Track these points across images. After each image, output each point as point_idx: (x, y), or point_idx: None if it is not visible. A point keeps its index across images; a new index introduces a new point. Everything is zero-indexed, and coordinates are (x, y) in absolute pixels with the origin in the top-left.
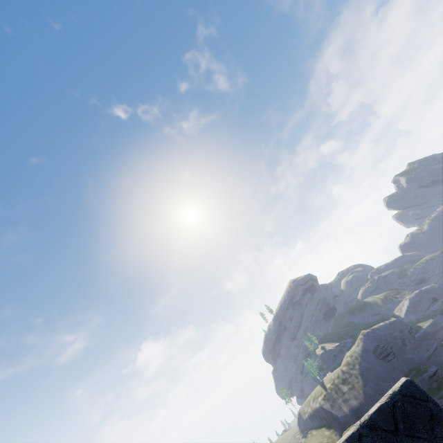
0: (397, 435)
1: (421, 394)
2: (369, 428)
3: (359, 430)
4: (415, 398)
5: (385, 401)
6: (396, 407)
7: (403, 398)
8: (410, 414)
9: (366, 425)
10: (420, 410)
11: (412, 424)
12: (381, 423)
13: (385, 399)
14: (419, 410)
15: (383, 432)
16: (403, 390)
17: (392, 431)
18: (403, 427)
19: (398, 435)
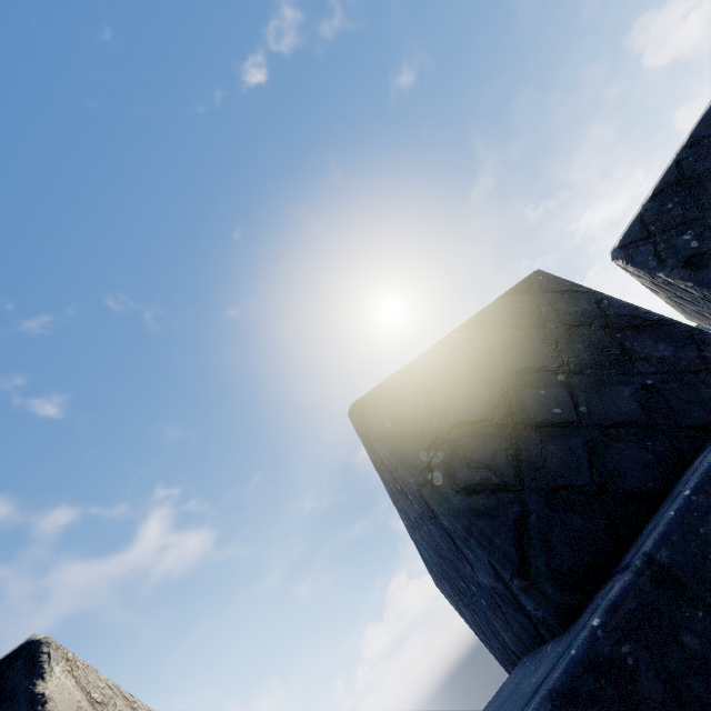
0: None
1: None
2: (690, 147)
3: (676, 159)
4: None
5: (709, 107)
6: None
7: None
8: None
9: (684, 147)
10: None
11: None
12: (706, 131)
13: (708, 106)
14: None
15: (710, 138)
16: None
17: None
18: None
19: None
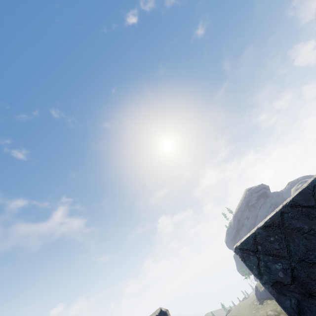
0: None
1: None
2: (291, 206)
3: (281, 209)
4: None
5: (306, 186)
6: None
7: None
8: None
9: (287, 205)
10: None
11: None
12: (302, 202)
13: (306, 185)
14: None
15: (303, 208)
16: None
17: (311, 206)
18: None
19: None
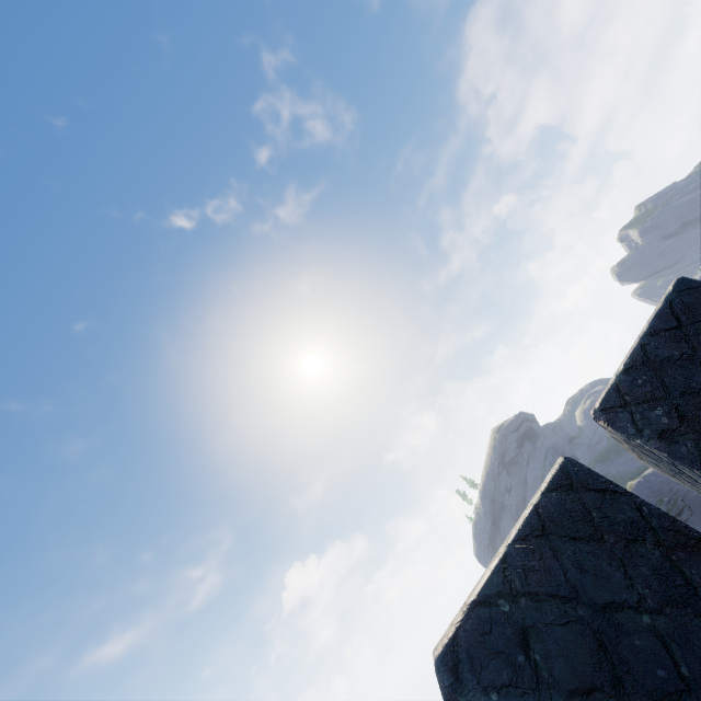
0: (681, 328)
1: (696, 282)
2: (650, 335)
3: (640, 342)
4: (691, 288)
5: (661, 306)
6: (673, 305)
7: (679, 294)
8: (690, 304)
9: (646, 335)
10: (699, 297)
11: (694, 312)
12: (662, 326)
13: (660, 305)
14: (698, 297)
15: (666, 333)
16: (676, 287)
17: (675, 327)
18: (686, 318)
19: (682, 328)
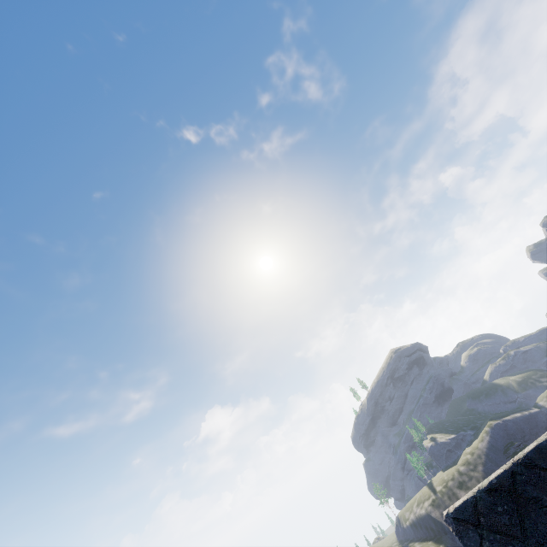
0: None
1: None
2: (525, 466)
3: (512, 468)
4: None
5: (545, 440)
6: None
7: None
8: None
9: (521, 463)
10: None
11: None
12: (540, 462)
13: (544, 437)
14: None
15: (542, 471)
16: None
17: None
18: None
19: None
